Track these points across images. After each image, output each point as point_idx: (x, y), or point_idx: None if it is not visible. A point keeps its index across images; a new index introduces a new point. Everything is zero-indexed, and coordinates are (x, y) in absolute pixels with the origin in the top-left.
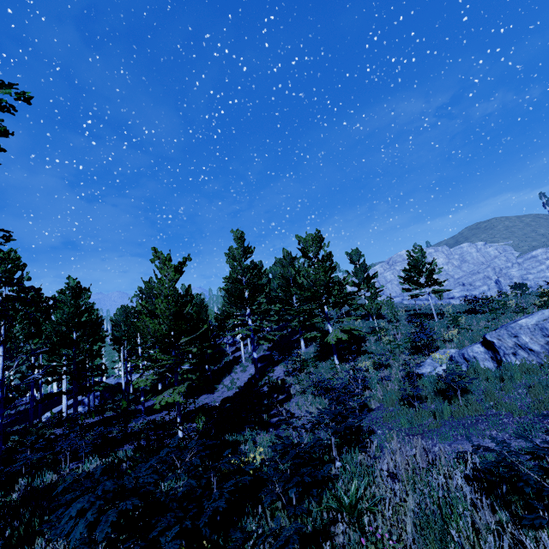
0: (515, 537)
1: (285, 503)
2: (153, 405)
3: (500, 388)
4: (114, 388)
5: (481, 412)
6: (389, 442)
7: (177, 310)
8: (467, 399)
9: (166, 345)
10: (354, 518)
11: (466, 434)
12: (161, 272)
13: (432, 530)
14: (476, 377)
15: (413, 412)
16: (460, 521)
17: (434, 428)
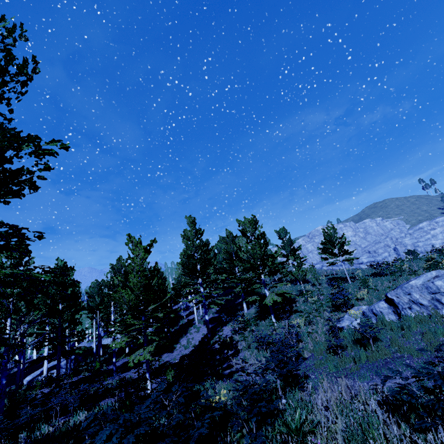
0: (413, 440)
1: (247, 430)
2: (121, 365)
3: (402, 335)
4: (86, 351)
5: (389, 355)
6: (321, 384)
7: (146, 282)
8: (377, 345)
9: (138, 311)
10: (300, 437)
11: (375, 370)
12: (134, 252)
13: (356, 441)
14: (382, 328)
15: (337, 358)
16: (375, 433)
17: (355, 371)
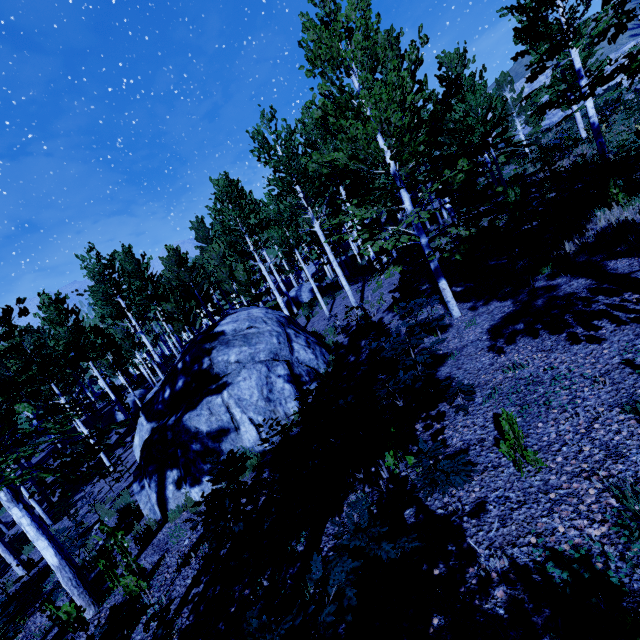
0: None
1: None
2: None
3: None
4: None
5: None
6: None
7: None
8: None
9: None
10: None
11: None
12: None
13: None
14: None
15: None
16: None
17: None
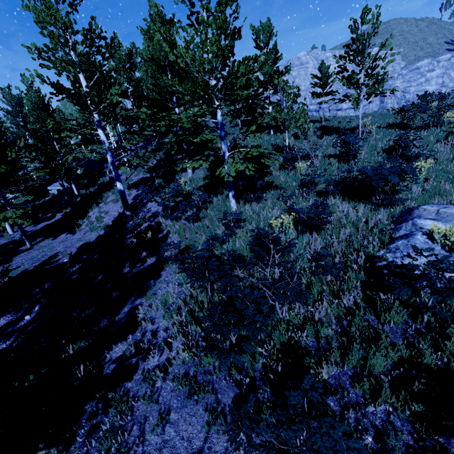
0: None
1: None
2: None
3: None
4: None
5: None
6: None
7: None
8: None
9: None
10: None
11: None
12: None
13: None
14: None
15: None
16: None
17: None
